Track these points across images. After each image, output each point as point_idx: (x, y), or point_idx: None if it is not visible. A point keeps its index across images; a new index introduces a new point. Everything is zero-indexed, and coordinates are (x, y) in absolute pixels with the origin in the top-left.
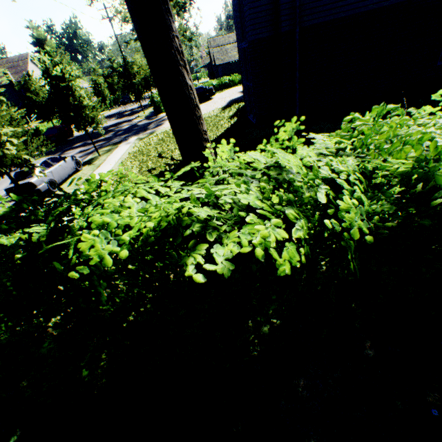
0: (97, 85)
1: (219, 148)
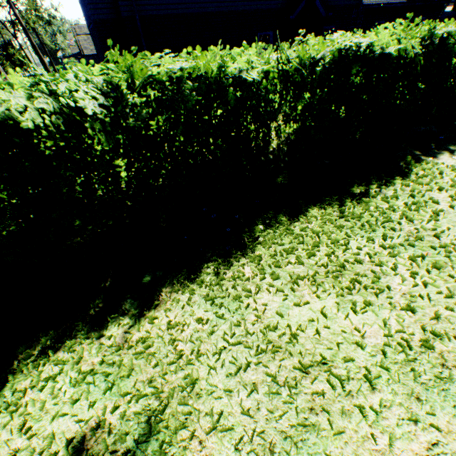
0: None
1: (12, 79)
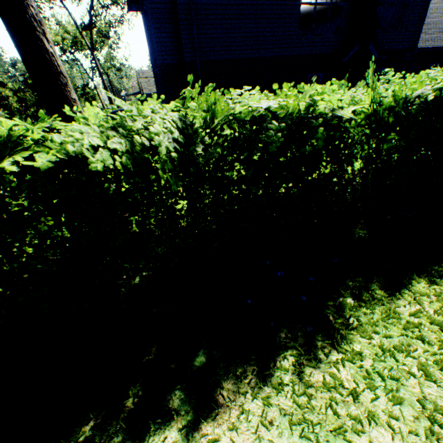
0: (3, 97)
1: (87, 114)
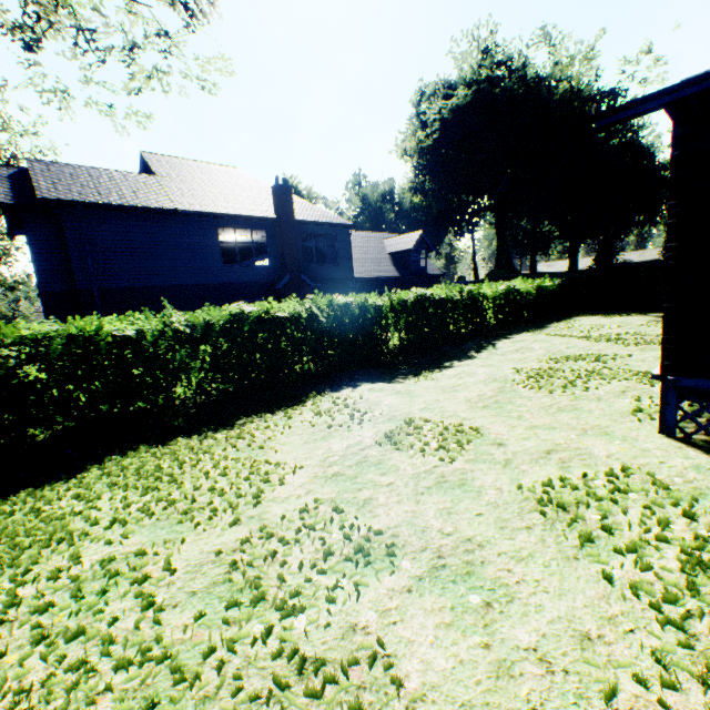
0: None
1: None
